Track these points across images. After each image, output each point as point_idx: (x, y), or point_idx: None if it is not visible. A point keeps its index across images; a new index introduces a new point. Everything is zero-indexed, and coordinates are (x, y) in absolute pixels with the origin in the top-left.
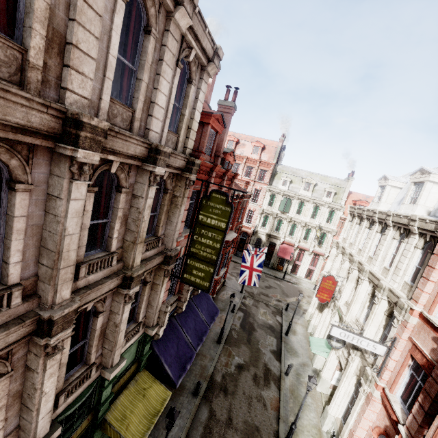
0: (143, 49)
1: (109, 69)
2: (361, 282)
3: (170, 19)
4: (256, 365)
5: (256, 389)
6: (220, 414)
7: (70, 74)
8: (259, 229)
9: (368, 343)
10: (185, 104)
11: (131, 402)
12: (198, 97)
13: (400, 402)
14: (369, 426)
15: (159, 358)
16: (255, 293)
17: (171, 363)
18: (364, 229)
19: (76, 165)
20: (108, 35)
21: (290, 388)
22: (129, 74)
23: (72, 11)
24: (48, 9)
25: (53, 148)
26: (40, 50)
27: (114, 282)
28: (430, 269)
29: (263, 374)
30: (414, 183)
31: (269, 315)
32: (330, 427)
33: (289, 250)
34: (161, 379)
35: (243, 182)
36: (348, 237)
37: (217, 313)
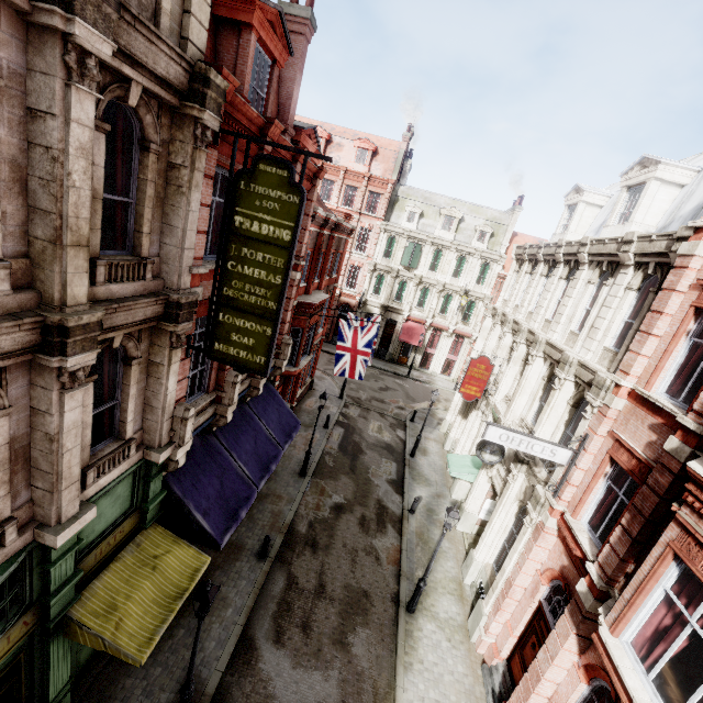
0: None
1: None
2: (532, 361)
3: None
4: (365, 503)
5: (364, 537)
6: (306, 580)
7: None
8: (370, 298)
9: (544, 447)
10: None
11: (126, 582)
12: None
13: (588, 529)
14: (537, 570)
15: (184, 504)
16: (363, 398)
17: (209, 509)
18: (539, 279)
19: None
20: None
21: (417, 531)
22: None
23: None
24: None
25: None
26: None
27: (12, 334)
28: (654, 317)
29: (375, 515)
30: (628, 187)
31: (386, 430)
32: (477, 578)
33: (417, 331)
34: (190, 538)
35: (341, 215)
36: (511, 297)
37: (298, 428)
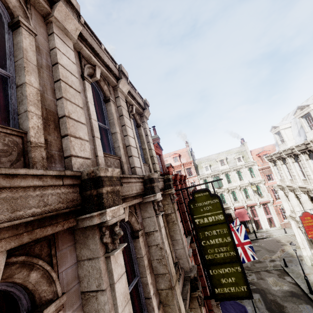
0: (108, 113)
1: (95, 130)
2: None
3: (116, 90)
4: None
5: None
6: None
7: (70, 141)
8: None
9: None
10: (142, 141)
11: None
12: (147, 134)
13: None
14: None
15: None
16: (249, 265)
17: None
18: (292, 164)
19: (107, 232)
20: (86, 107)
21: None
22: (104, 133)
23: (58, 93)
24: (39, 93)
25: (74, 226)
26: (39, 129)
27: None
28: None
29: None
30: (301, 117)
31: (279, 281)
32: None
33: (243, 213)
34: None
35: None
36: (284, 177)
37: (247, 311)
